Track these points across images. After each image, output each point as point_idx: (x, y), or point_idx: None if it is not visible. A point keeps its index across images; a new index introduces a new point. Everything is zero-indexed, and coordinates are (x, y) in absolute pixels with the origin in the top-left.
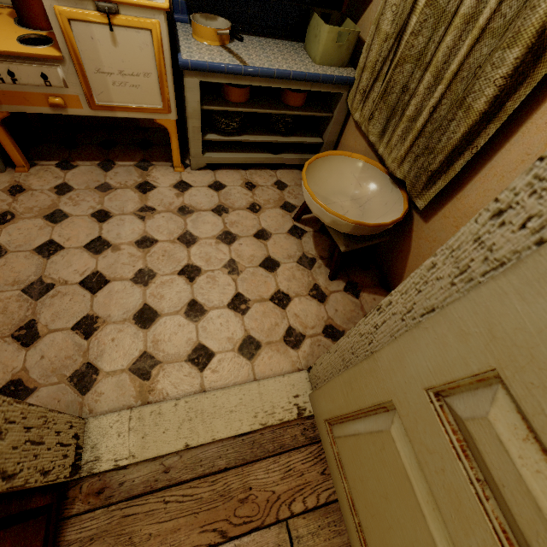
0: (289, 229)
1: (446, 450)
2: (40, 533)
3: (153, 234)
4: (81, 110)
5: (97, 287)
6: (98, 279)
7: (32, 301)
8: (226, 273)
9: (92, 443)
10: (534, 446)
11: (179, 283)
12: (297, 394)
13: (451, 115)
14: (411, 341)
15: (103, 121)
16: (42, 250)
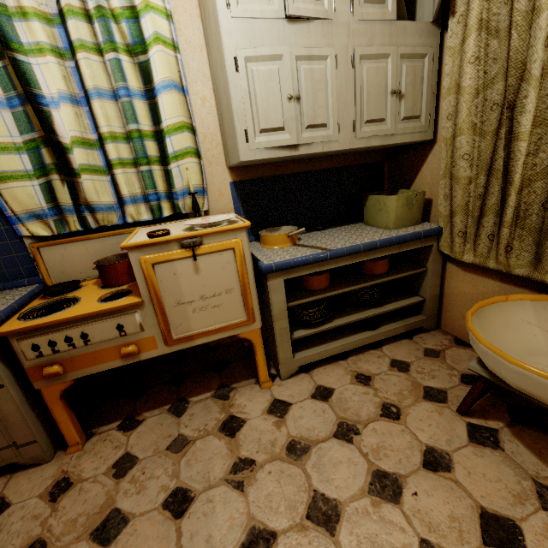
0: (467, 434)
1: None
2: None
3: (264, 518)
4: (156, 351)
5: None
6: None
7: None
8: None
9: None
10: None
11: None
12: None
13: None
14: None
15: (172, 353)
16: None
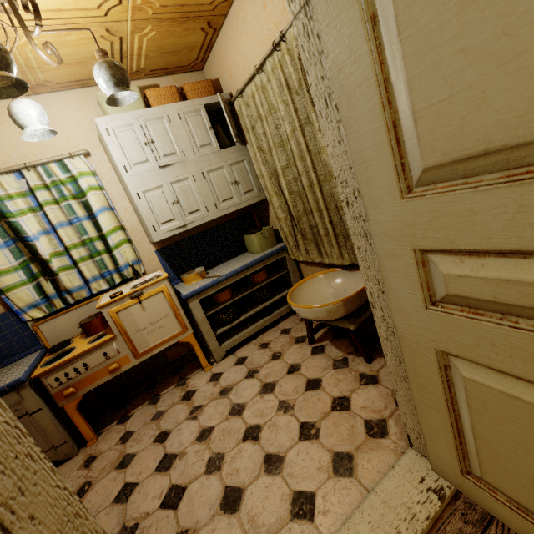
0: (311, 352)
1: (474, 327)
2: None
3: (208, 424)
4: (130, 364)
5: (176, 500)
6: (176, 492)
7: None
8: (282, 413)
9: None
10: (466, 259)
11: (247, 448)
12: (421, 477)
13: (339, 216)
14: (392, 293)
15: (144, 374)
16: (120, 498)
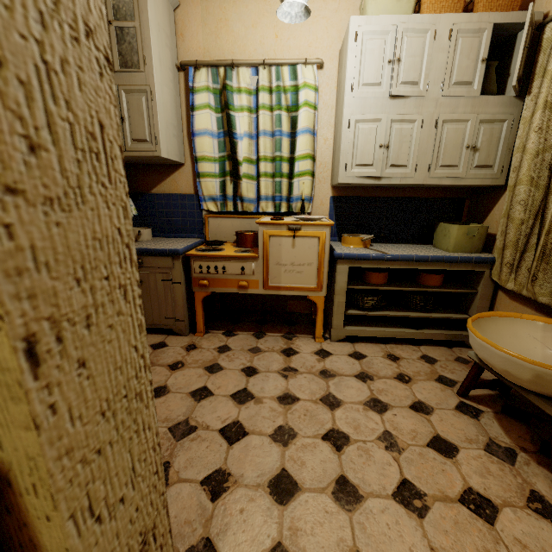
0: (455, 405)
1: None
2: None
3: (295, 392)
4: (257, 290)
5: (234, 437)
6: (237, 429)
7: (174, 441)
8: (383, 447)
9: None
10: None
11: (323, 449)
12: None
13: None
14: None
15: (261, 308)
16: (195, 394)
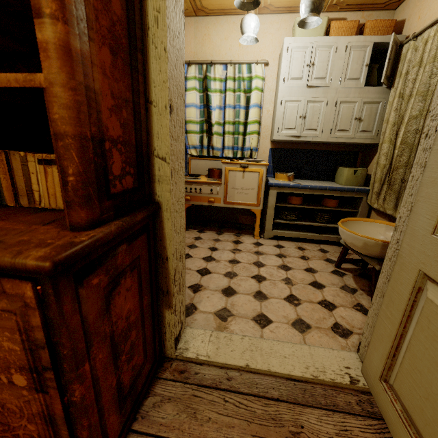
0: (331, 271)
1: None
2: (149, 364)
3: (239, 259)
4: (219, 204)
5: (204, 274)
6: (206, 271)
7: None
8: (283, 283)
9: (186, 339)
10: None
11: (251, 281)
12: (348, 366)
13: None
14: (414, 216)
15: (221, 219)
16: None
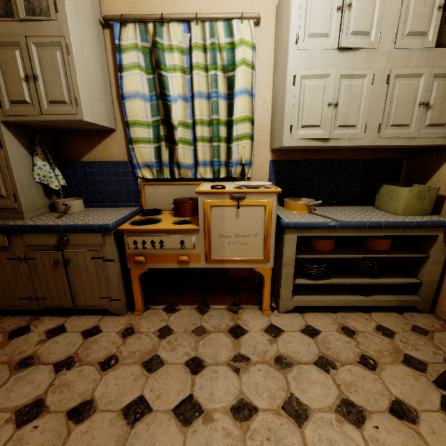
0: (439, 403)
1: None
2: None
3: (250, 396)
4: (199, 264)
5: None
6: None
7: None
8: None
9: None
10: None
11: None
12: None
13: None
14: None
15: (203, 273)
16: (129, 411)
